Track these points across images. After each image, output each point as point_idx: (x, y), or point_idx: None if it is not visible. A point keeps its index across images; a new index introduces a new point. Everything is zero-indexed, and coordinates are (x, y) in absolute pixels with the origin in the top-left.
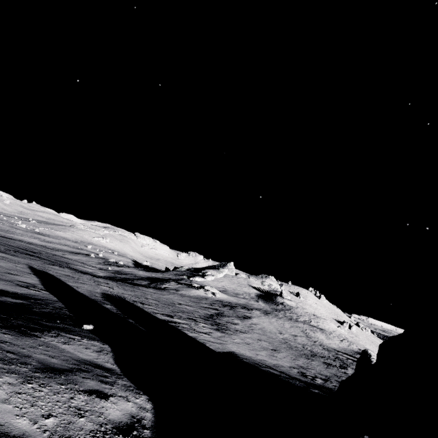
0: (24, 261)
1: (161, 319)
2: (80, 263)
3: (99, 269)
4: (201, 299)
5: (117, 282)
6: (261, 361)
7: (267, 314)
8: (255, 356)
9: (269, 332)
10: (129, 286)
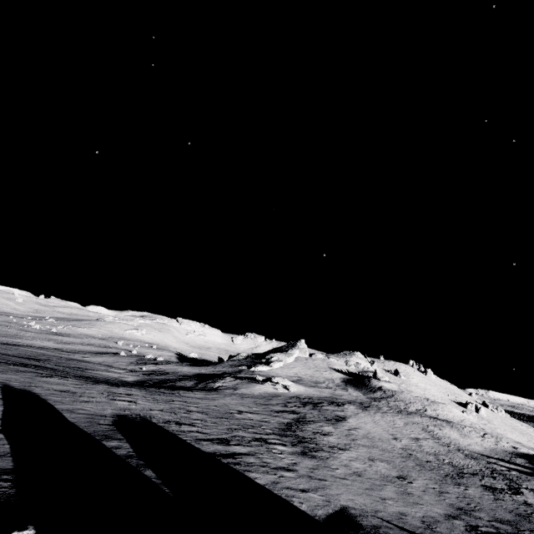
0: (1, 377)
1: (208, 452)
2: (104, 367)
3: (130, 372)
4: (270, 398)
5: (147, 390)
6: (398, 520)
7: (365, 408)
8: (383, 508)
9: (380, 441)
10: (164, 393)
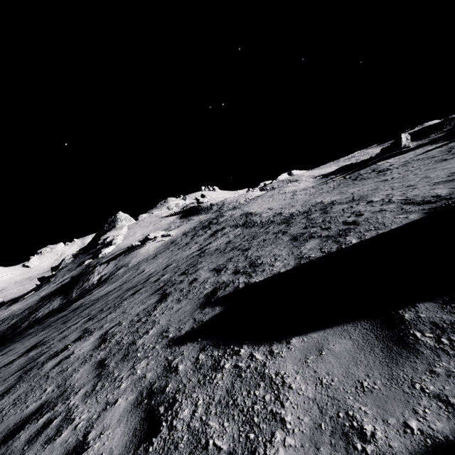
0: None
1: (436, 211)
2: None
3: None
4: (173, 244)
5: (36, 332)
6: None
7: (237, 208)
8: None
9: (296, 201)
10: (71, 313)
